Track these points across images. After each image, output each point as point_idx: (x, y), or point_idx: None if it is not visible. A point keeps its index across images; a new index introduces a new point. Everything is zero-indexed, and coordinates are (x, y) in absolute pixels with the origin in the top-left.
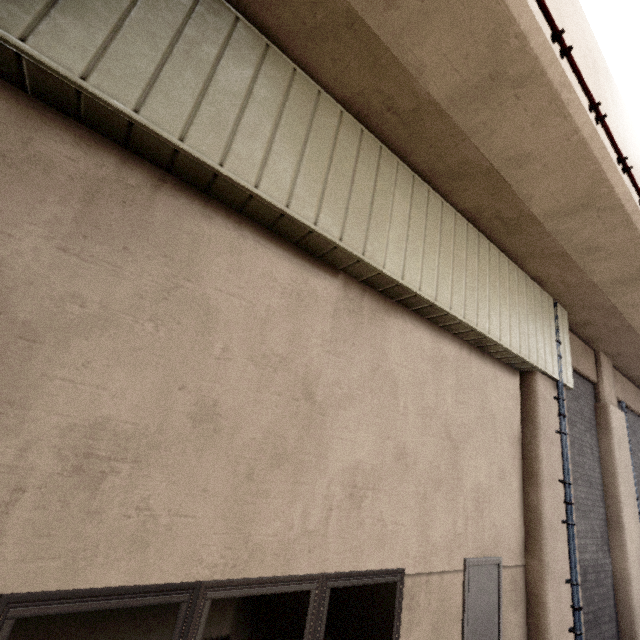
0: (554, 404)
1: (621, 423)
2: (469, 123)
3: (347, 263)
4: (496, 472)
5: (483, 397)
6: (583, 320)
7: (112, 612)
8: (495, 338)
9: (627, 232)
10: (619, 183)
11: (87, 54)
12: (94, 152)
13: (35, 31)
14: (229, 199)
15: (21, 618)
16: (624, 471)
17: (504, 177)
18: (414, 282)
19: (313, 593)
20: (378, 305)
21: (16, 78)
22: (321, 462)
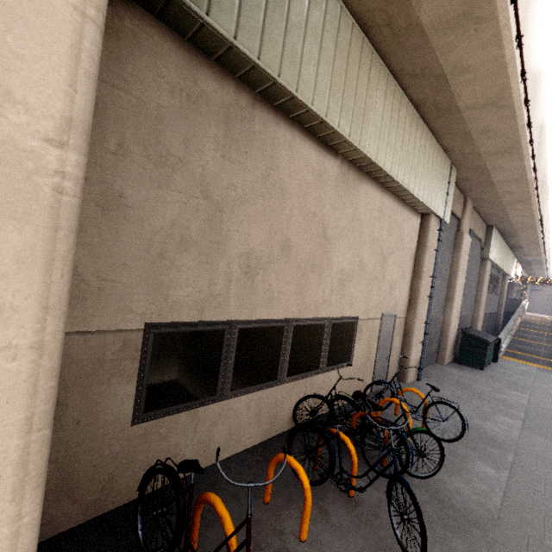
0: (436, 234)
1: (468, 244)
2: (439, 42)
3: (346, 150)
4: (401, 273)
5: (401, 231)
6: (465, 177)
7: (264, 328)
8: (415, 194)
9: (510, 122)
10: (516, 91)
11: (233, 15)
12: (223, 83)
13: (210, 3)
14: (290, 110)
15: (240, 329)
16: (462, 271)
17: (448, 80)
18: (381, 161)
19: (326, 325)
20: (356, 176)
21: (187, 33)
22: (329, 269)
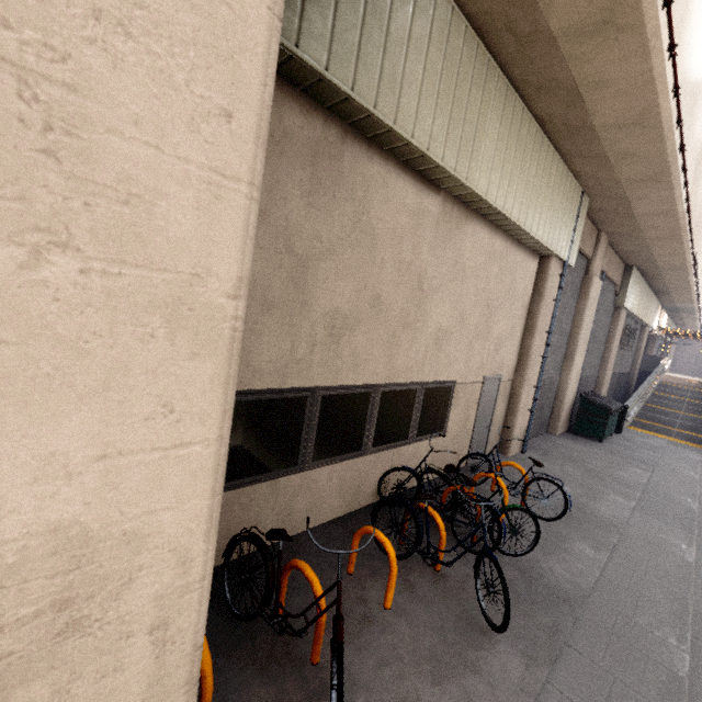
0: (557, 280)
1: (597, 290)
2: (571, 51)
3: (451, 185)
4: (509, 328)
5: (513, 278)
6: (599, 207)
7: (349, 395)
8: (533, 234)
9: (658, 146)
10: (666, 109)
11: (325, 42)
12: (310, 117)
13: (300, 32)
14: (386, 143)
15: (323, 396)
16: (587, 324)
17: (582, 95)
18: (492, 197)
19: (418, 390)
20: (461, 214)
21: None
22: (424, 326)
